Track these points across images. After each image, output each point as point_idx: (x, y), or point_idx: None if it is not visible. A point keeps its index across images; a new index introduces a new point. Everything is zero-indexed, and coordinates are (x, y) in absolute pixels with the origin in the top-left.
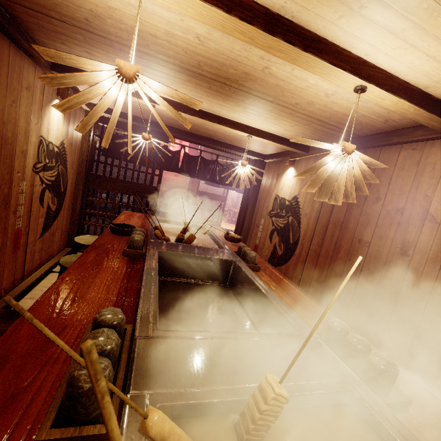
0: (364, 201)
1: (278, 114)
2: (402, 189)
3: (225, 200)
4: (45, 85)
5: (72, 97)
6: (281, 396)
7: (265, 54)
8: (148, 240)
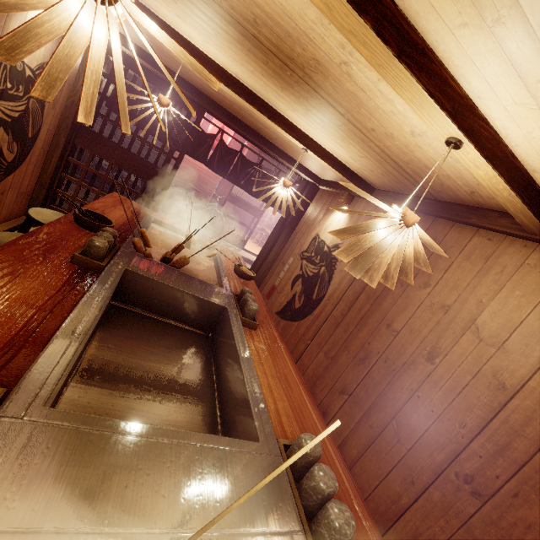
0: None
1: (347, 135)
2: (458, 283)
3: (260, 217)
4: None
5: None
6: None
7: (348, 42)
8: (119, 249)
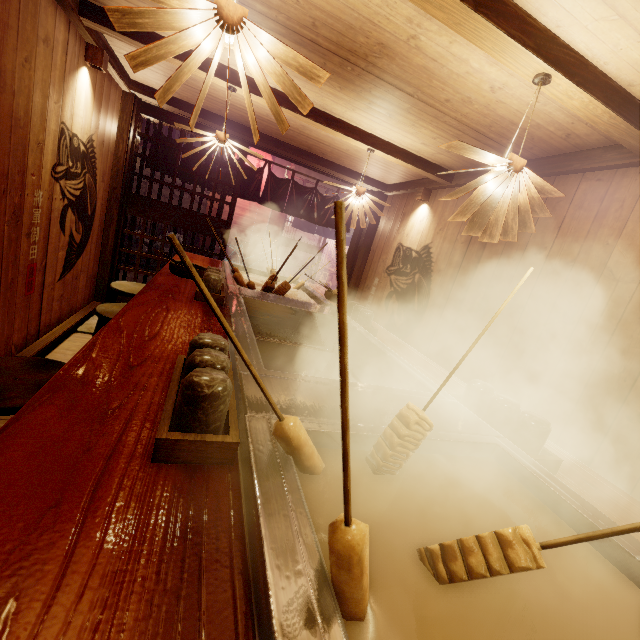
0: (522, 252)
1: (418, 117)
2: (576, 235)
3: (320, 254)
4: (68, 40)
5: (152, 46)
6: (425, 422)
7: (415, 15)
8: (226, 285)
